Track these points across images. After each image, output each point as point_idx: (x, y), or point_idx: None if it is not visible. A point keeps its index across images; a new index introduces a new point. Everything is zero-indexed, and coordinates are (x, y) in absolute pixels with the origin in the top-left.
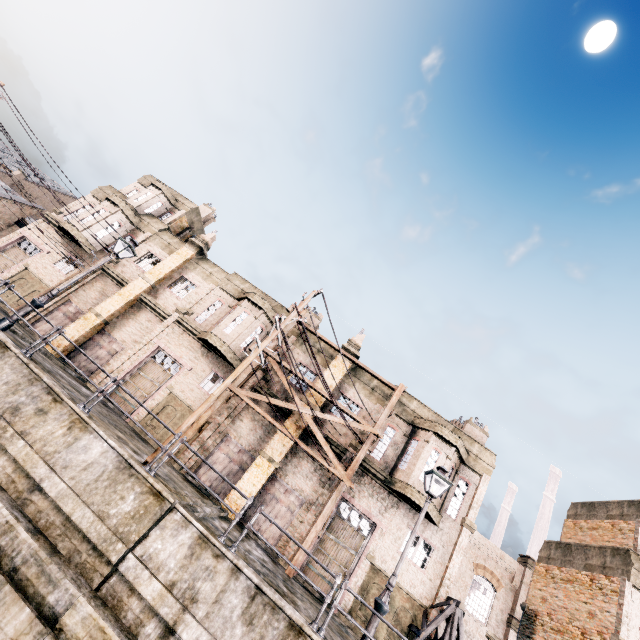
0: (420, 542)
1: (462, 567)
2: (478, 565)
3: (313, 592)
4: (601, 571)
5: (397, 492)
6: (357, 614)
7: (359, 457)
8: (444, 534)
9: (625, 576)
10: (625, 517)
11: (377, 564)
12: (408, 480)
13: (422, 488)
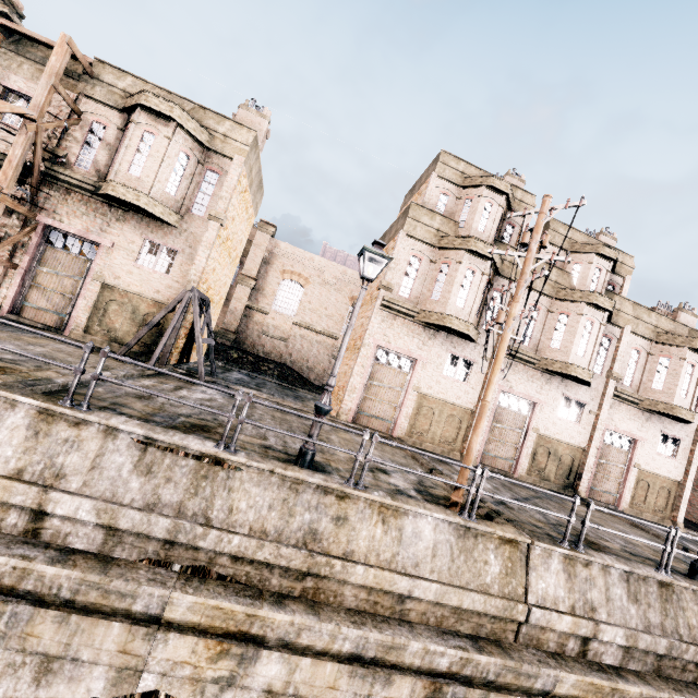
0: (162, 250)
1: (338, 304)
2: (353, 298)
3: (34, 325)
4: (393, 238)
5: (108, 198)
6: (95, 331)
7: (13, 155)
8: (190, 235)
9: (402, 229)
10: (427, 178)
11: (109, 282)
12: (110, 176)
13: (134, 183)
